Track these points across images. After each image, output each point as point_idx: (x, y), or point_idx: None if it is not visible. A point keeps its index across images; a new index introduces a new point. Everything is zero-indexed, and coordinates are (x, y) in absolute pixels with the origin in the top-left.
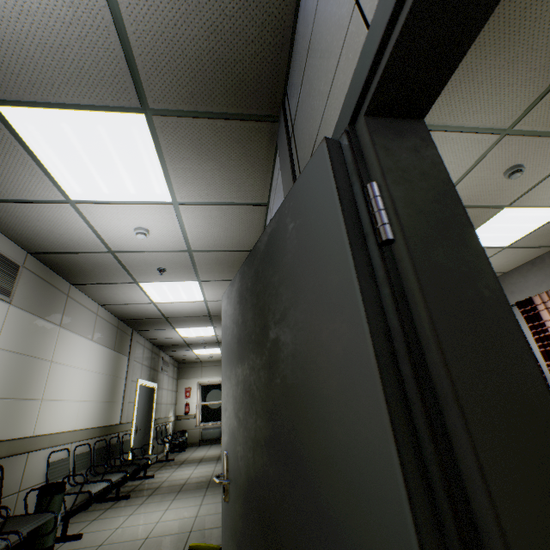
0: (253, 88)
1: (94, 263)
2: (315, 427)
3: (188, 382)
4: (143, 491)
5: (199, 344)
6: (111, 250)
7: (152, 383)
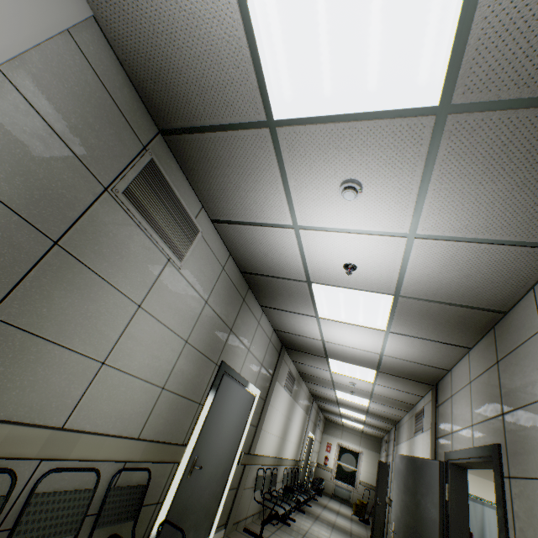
0: (423, 379)
1: (321, 380)
2: (426, 529)
3: (330, 439)
4: (310, 513)
5: (349, 418)
6: (332, 380)
7: (313, 435)
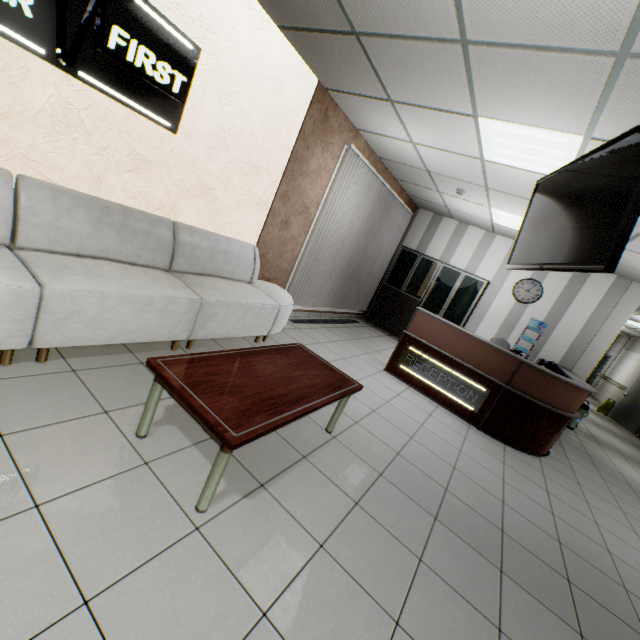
0: None
1: None
2: None
3: None
4: None
5: None
6: None
7: None
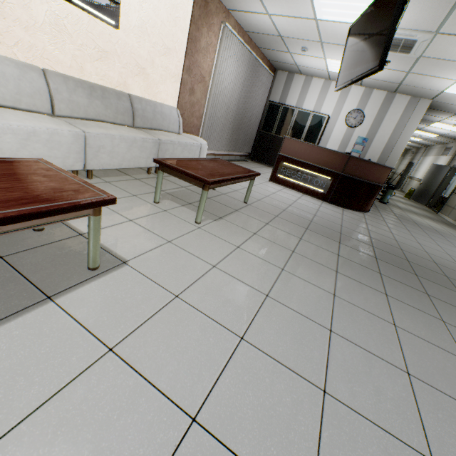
0: None
1: None
2: (435, 182)
3: None
4: None
5: None
6: None
7: None
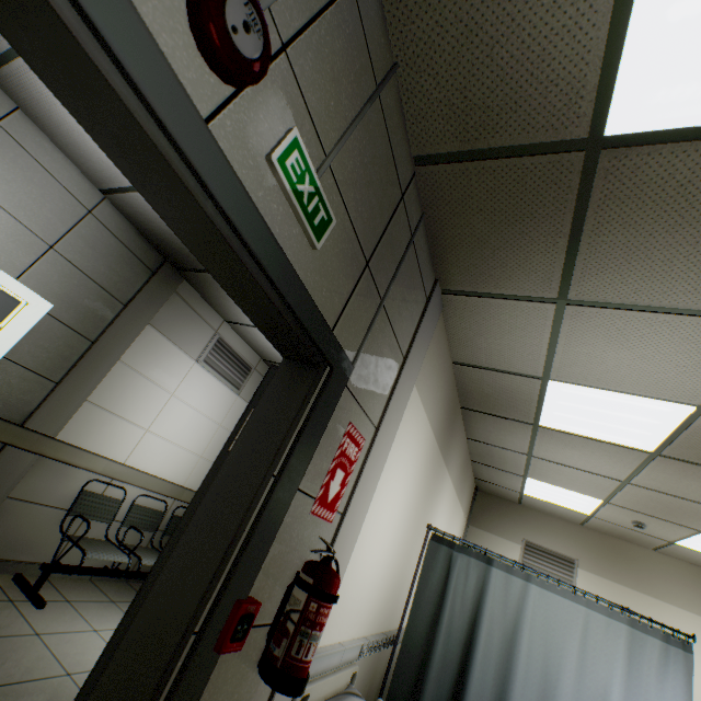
0: None
1: None
2: None
3: None
4: None
5: None
6: None
7: None
